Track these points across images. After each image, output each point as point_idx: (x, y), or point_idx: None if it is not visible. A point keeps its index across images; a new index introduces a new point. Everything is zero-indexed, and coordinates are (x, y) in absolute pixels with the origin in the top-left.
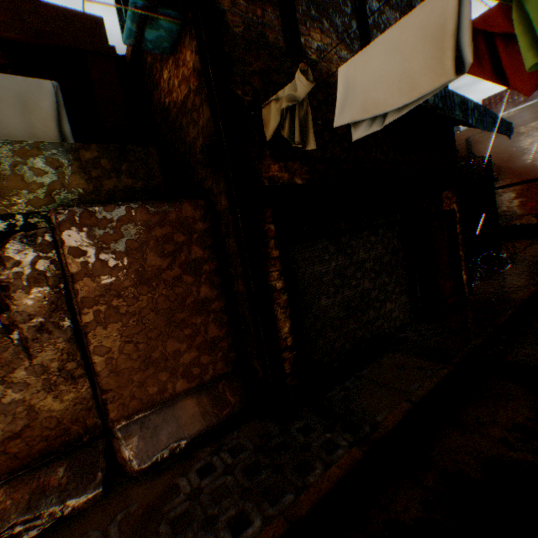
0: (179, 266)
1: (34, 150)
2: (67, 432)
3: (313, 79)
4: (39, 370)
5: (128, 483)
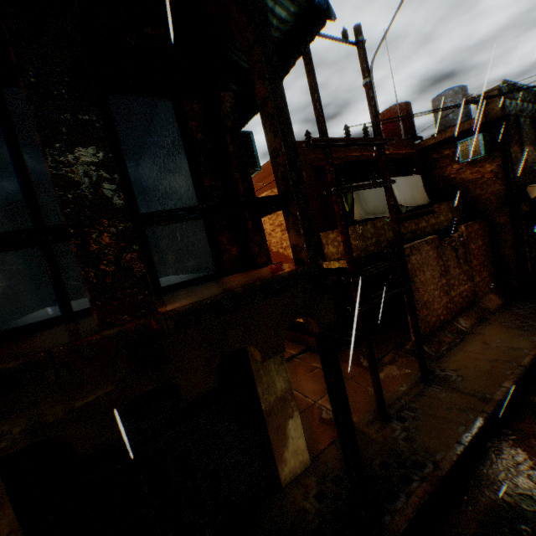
0: (483, 245)
1: (442, 206)
2: (469, 299)
3: (525, 166)
4: (464, 278)
5: (492, 314)
